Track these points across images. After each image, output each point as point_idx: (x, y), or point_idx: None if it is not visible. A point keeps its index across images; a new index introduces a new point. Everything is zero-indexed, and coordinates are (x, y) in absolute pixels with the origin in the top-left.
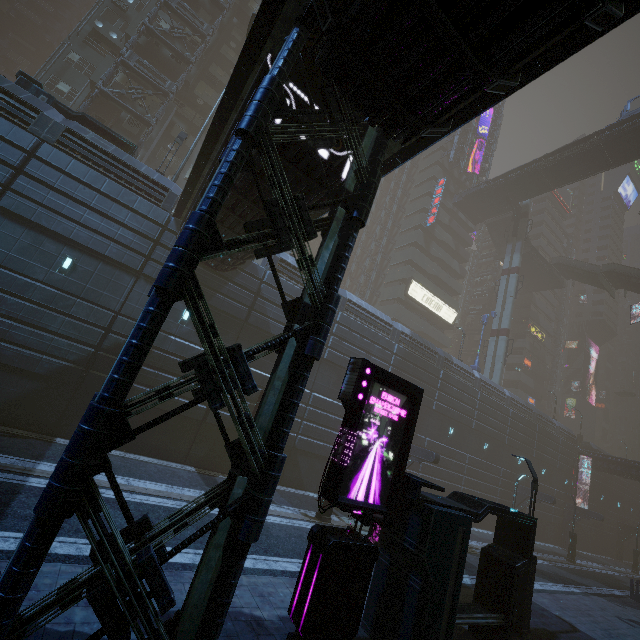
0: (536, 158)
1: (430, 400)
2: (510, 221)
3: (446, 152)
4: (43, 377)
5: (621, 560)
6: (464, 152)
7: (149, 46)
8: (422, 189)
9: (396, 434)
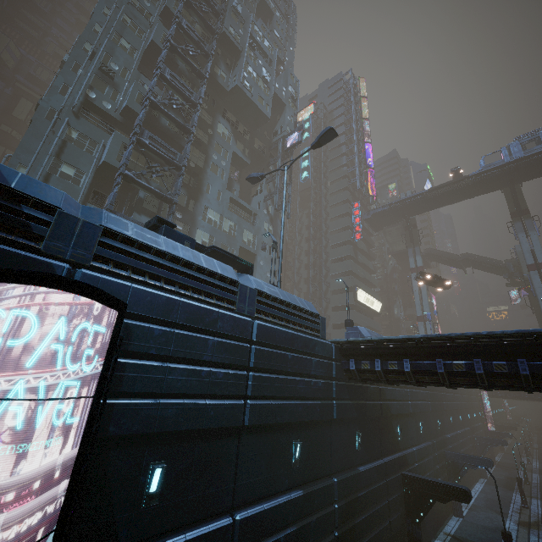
0: (426, 190)
1: (443, 404)
2: (400, 228)
3: (352, 180)
4: None
5: (504, 451)
6: (363, 179)
7: (149, 117)
8: (340, 209)
9: None
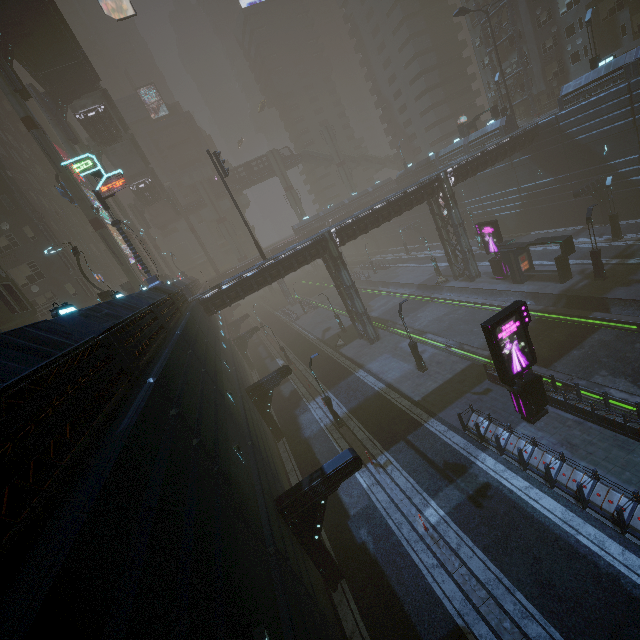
0: None
1: None
2: None
3: None
4: (517, 217)
5: None
6: None
7: None
8: None
9: (493, 235)
